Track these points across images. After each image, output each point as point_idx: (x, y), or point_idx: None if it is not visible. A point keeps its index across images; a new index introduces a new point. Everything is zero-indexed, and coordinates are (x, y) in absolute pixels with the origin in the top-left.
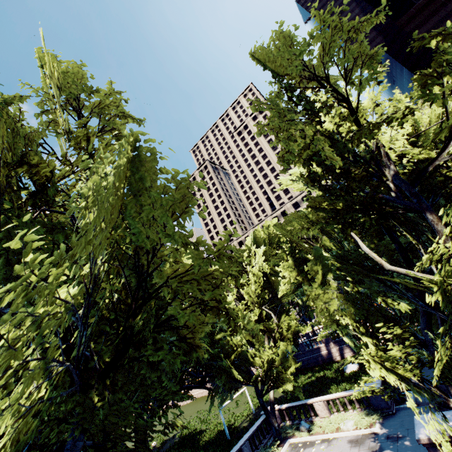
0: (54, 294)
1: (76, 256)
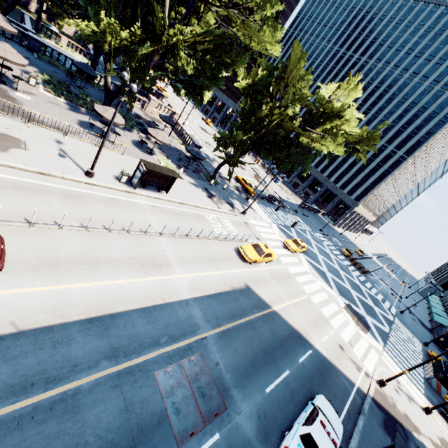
0: None
1: None
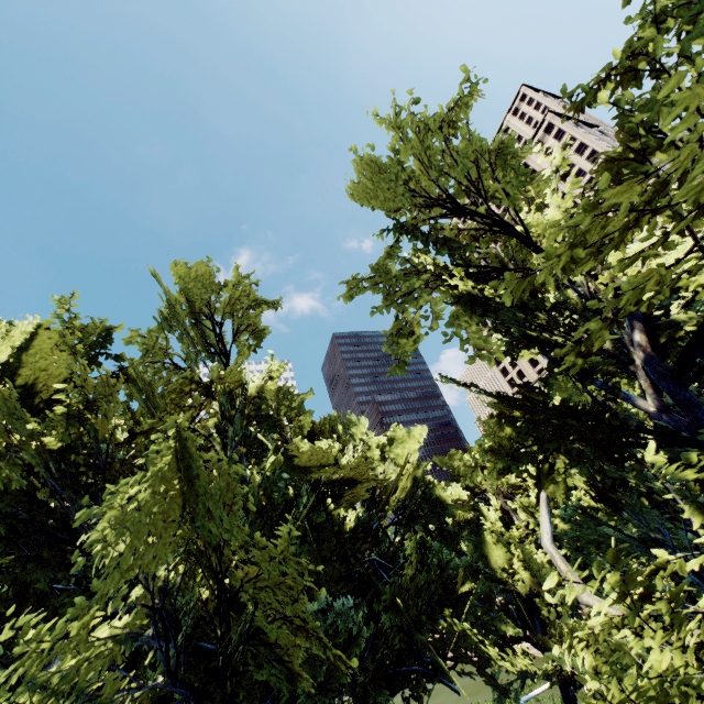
0: (86, 641)
1: (109, 593)
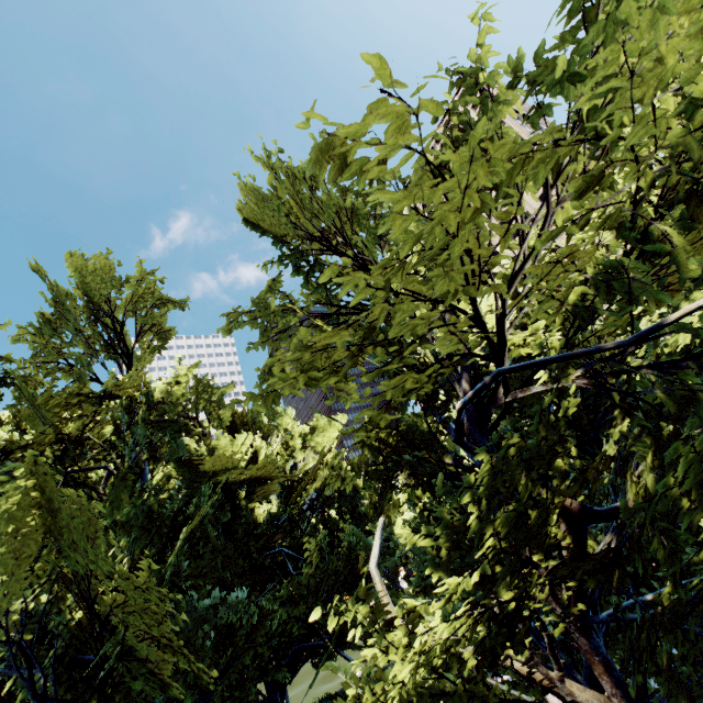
0: None
1: None
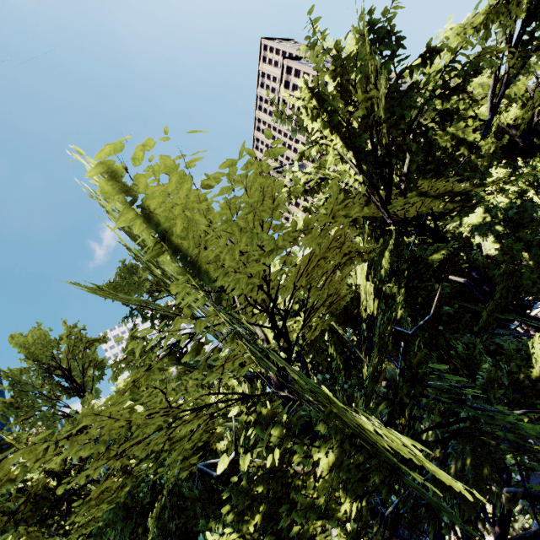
0: None
1: None
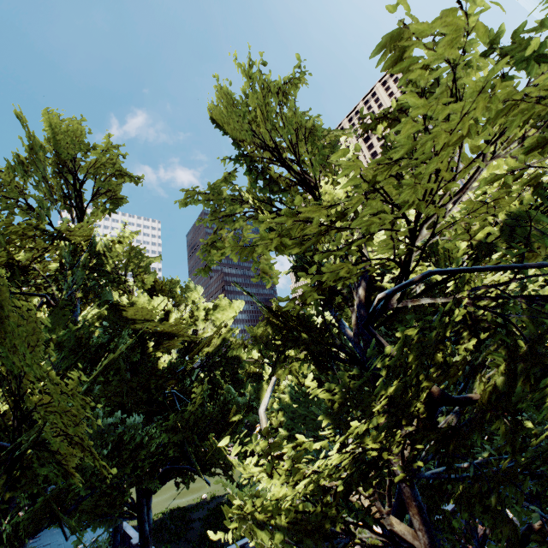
0: None
1: None
